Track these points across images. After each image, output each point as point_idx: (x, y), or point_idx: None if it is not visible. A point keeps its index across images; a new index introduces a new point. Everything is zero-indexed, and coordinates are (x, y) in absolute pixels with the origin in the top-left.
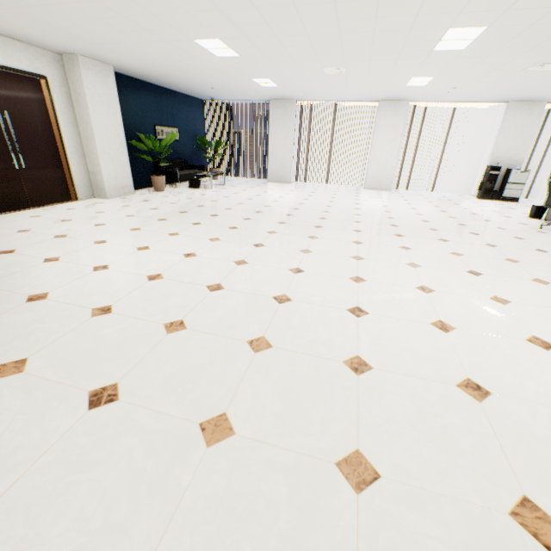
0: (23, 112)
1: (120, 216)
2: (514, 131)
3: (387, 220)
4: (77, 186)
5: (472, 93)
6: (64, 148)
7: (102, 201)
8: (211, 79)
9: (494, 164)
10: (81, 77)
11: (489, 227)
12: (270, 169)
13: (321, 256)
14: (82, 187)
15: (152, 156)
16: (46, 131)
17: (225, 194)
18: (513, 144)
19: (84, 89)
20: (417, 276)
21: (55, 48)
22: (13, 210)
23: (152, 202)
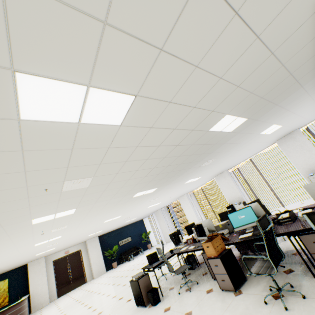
0: (74, 261)
1: (80, 290)
2: (225, 186)
3: (138, 271)
4: (87, 277)
5: (185, 190)
6: (84, 266)
7: (91, 280)
8: (120, 225)
9: (231, 203)
10: (87, 245)
11: (163, 266)
12: (164, 237)
13: (78, 303)
14: (89, 276)
15: (118, 252)
16: (80, 263)
17: (129, 263)
18: (230, 191)
19: (88, 248)
20: (75, 311)
21: (82, 242)
22: (67, 292)
23: (100, 278)
